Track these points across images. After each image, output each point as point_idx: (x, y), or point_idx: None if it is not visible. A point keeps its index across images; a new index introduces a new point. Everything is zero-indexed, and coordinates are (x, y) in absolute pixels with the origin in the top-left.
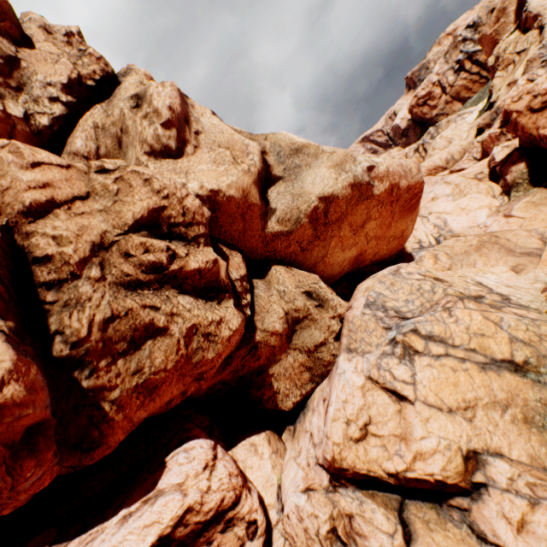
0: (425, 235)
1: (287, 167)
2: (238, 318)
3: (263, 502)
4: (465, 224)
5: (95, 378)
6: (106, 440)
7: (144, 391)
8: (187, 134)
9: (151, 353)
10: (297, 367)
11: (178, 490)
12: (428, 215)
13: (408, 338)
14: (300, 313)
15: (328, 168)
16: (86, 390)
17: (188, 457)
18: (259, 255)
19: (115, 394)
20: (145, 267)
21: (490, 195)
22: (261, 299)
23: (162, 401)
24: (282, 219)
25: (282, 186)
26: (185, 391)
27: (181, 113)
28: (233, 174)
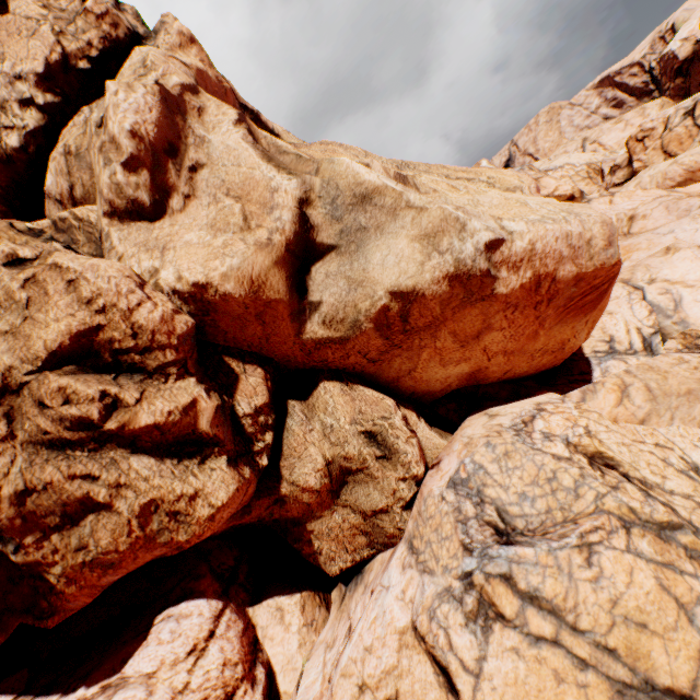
0: (624, 329)
1: (346, 229)
2: (229, 486)
3: (279, 687)
4: None
5: (24, 553)
6: (63, 608)
7: (98, 566)
8: (171, 175)
9: (94, 531)
10: (347, 529)
11: (143, 684)
12: (646, 285)
13: (491, 586)
14: (352, 463)
15: (411, 241)
16: (18, 563)
17: (174, 631)
18: (301, 364)
19: (56, 571)
20: (70, 421)
21: None
22: (292, 436)
23: (143, 561)
24: (331, 318)
25: (334, 263)
26: (180, 546)
27: (157, 138)
28: (235, 253)
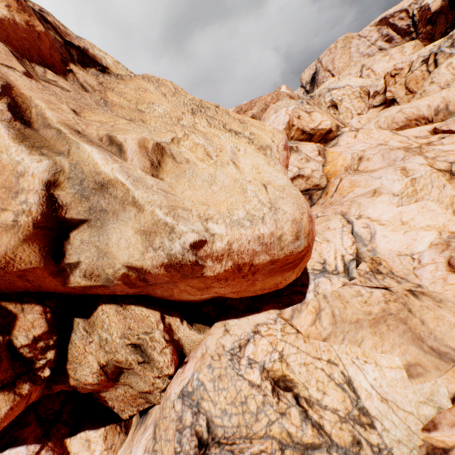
0: (333, 256)
1: (93, 207)
2: (1, 409)
3: None
4: (396, 247)
5: None
6: None
7: None
8: None
9: None
10: (129, 396)
11: None
12: (356, 220)
13: None
14: (122, 364)
15: (135, 232)
16: None
17: None
18: (83, 293)
19: None
20: None
21: (452, 208)
22: (75, 348)
23: None
24: (91, 272)
25: (86, 233)
26: None
27: None
28: None
